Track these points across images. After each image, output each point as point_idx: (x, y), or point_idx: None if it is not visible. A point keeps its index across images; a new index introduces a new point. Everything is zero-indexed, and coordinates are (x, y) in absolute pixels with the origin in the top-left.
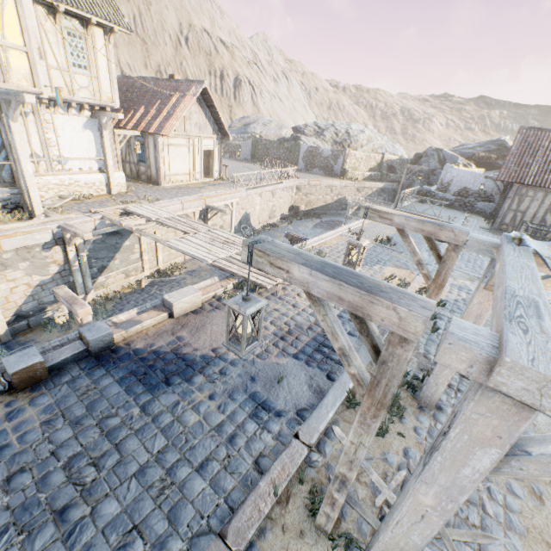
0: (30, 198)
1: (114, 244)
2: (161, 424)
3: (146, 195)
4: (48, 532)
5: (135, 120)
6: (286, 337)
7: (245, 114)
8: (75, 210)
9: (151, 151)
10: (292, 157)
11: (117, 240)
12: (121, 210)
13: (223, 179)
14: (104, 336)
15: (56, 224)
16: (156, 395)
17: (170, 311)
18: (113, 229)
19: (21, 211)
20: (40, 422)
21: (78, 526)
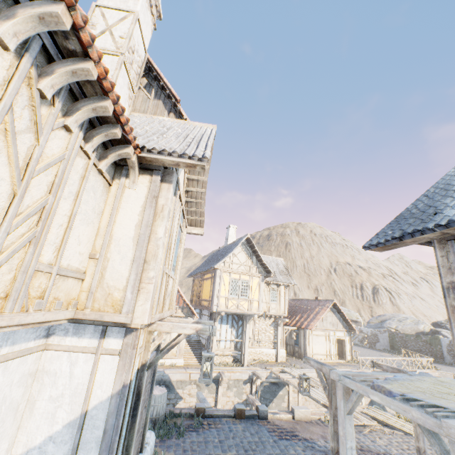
0: (244, 356)
1: (273, 391)
2: (279, 447)
3: (296, 365)
4: (242, 451)
5: (295, 320)
6: (356, 449)
7: (385, 312)
8: (259, 366)
9: (302, 338)
10: (433, 349)
11: (275, 388)
12: (280, 369)
13: (354, 361)
14: (264, 410)
15: (251, 370)
16: (279, 439)
17: (293, 414)
18: (274, 380)
19: (239, 362)
20: (241, 428)
21: (249, 454)
